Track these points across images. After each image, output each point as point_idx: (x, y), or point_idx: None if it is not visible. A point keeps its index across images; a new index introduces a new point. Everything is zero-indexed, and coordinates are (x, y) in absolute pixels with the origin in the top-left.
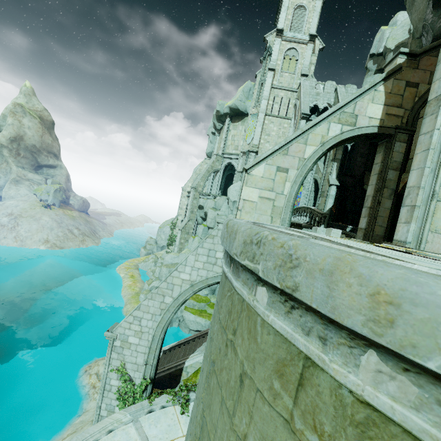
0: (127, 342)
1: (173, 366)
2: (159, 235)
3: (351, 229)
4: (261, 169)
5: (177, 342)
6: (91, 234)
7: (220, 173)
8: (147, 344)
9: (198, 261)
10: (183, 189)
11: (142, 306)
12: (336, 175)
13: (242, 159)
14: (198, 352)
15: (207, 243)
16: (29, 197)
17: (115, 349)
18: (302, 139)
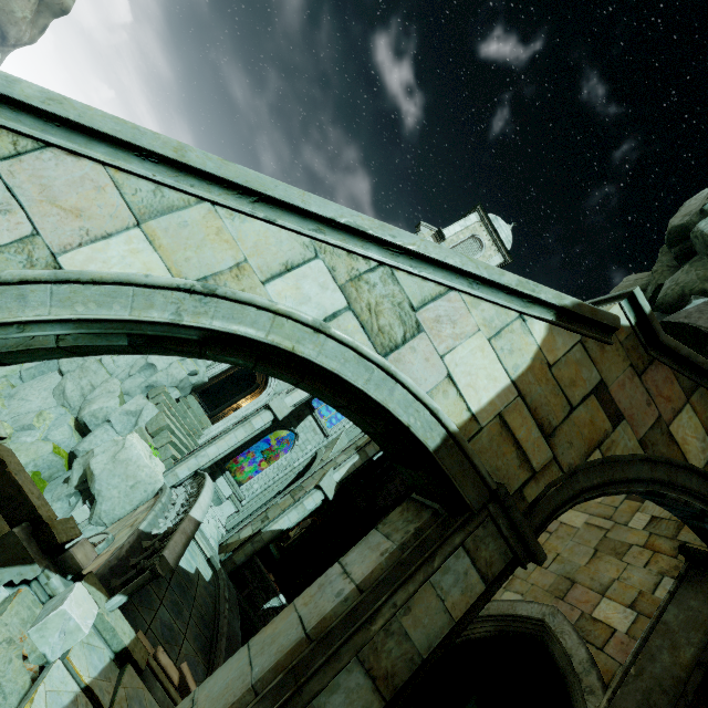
0: None
1: None
2: None
3: (280, 607)
4: None
5: None
6: None
7: None
8: None
9: None
10: None
11: None
12: (342, 477)
13: None
14: None
15: None
16: None
17: None
18: (151, 188)
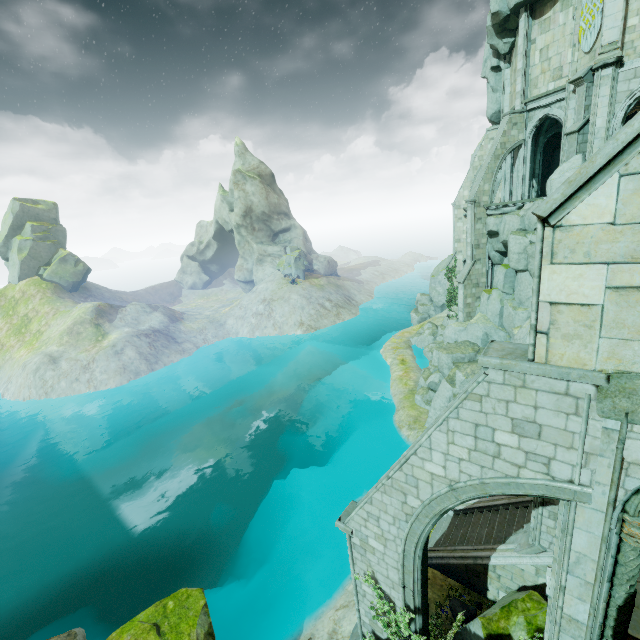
0: (367, 544)
1: (469, 556)
2: (433, 288)
3: None
4: (603, 198)
5: (476, 500)
6: (345, 303)
7: (524, 149)
8: (398, 558)
9: (455, 445)
10: (455, 206)
11: (374, 500)
12: None
13: (576, 98)
14: (514, 546)
15: (466, 411)
16: (274, 275)
17: (355, 547)
18: None
